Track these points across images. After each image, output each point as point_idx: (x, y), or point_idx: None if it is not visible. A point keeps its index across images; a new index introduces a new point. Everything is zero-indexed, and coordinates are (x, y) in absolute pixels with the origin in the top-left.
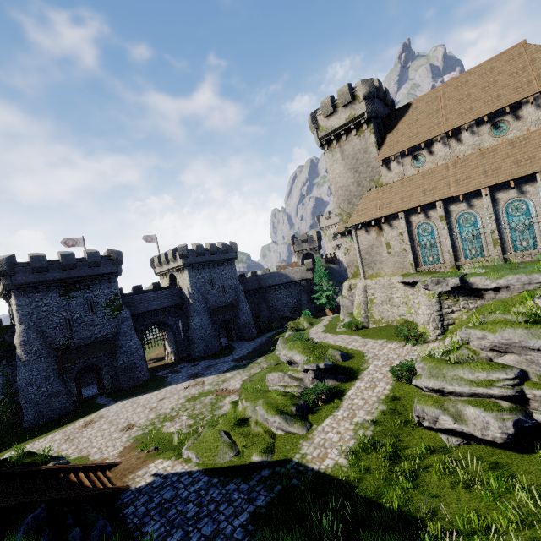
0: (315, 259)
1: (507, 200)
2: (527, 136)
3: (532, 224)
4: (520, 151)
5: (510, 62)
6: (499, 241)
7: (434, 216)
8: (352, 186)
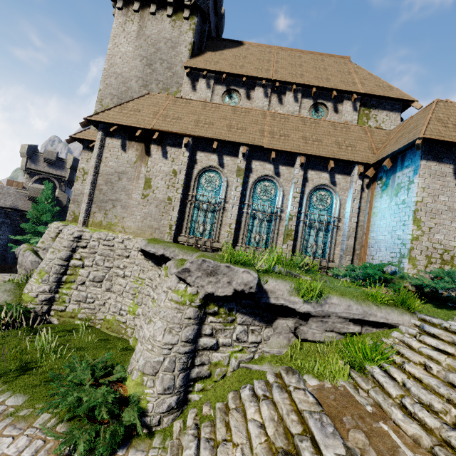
0: (56, 191)
1: (317, 184)
2: (348, 126)
3: (329, 226)
4: (341, 135)
5: (338, 64)
6: (294, 233)
7: (229, 166)
8: (135, 82)
